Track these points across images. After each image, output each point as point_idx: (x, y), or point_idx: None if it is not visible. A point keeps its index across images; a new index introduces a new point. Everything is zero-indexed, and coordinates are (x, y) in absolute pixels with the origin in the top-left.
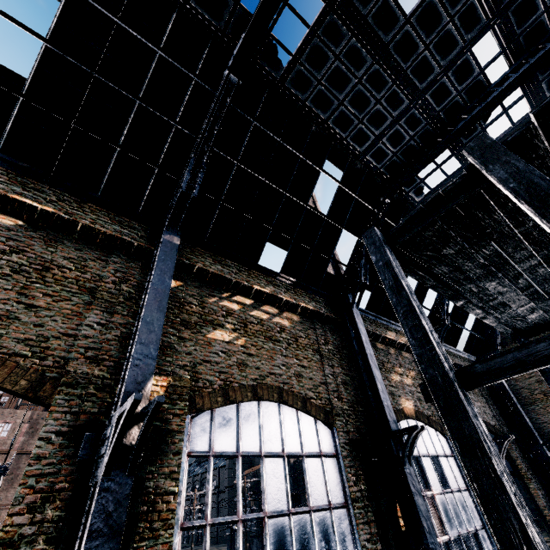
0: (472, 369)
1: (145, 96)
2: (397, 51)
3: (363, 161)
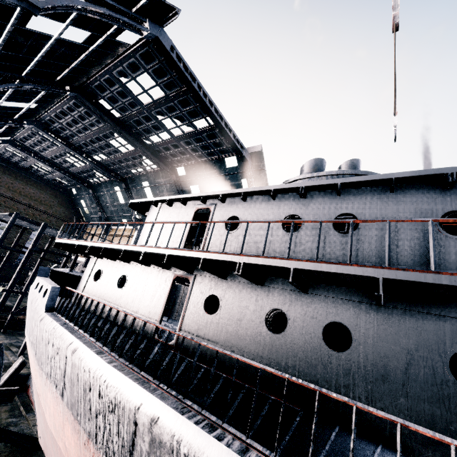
0: (3, 246)
1: (41, 60)
2: (97, 137)
3: (46, 116)
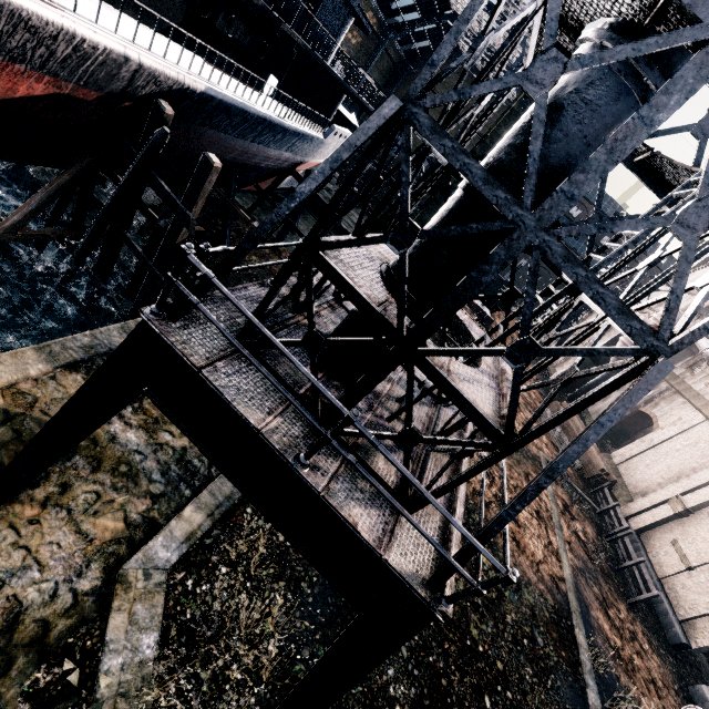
0: None
1: None
2: None
3: None
